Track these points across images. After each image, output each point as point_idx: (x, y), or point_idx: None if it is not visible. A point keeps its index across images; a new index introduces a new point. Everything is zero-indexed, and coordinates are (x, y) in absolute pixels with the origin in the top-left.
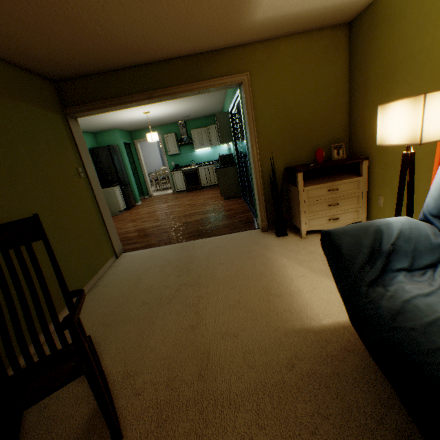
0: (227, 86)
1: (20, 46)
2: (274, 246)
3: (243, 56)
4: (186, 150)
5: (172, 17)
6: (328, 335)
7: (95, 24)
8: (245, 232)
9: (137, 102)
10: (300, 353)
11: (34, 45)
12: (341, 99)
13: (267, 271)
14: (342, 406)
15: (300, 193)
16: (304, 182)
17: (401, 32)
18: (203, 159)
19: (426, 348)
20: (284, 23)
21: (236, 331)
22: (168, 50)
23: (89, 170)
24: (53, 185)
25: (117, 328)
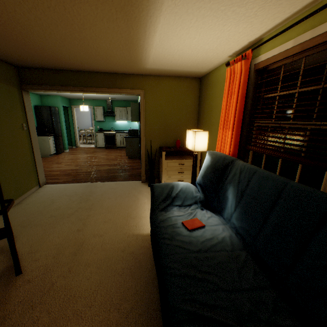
0: (131, 94)
1: (0, 50)
2: (145, 192)
3: (142, 81)
4: (110, 119)
5: (98, 58)
6: (148, 237)
7: (52, 52)
8: (132, 181)
9: (72, 91)
10: (131, 244)
11: (10, 52)
12: (193, 115)
13: (133, 205)
14: (138, 265)
15: (163, 163)
16: (168, 157)
17: (215, 93)
18: (120, 128)
19: (162, 232)
20: (164, 72)
21: (103, 233)
22: (97, 68)
23: (31, 125)
24: (3, 133)
25: (30, 229)
